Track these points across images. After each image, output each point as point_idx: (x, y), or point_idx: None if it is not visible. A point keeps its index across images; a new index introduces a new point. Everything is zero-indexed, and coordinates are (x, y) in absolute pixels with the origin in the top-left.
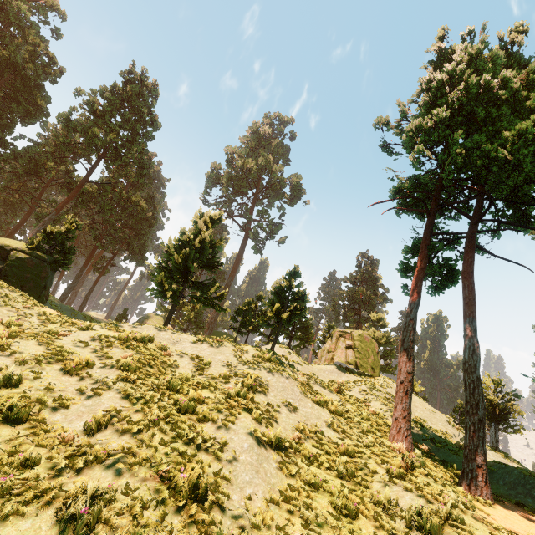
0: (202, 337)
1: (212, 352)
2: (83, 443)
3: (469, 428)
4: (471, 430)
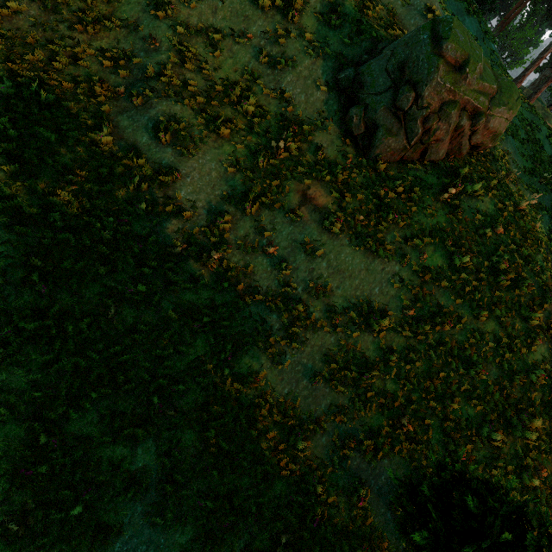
0: (468, 6)
1: (476, 28)
2: (512, 124)
3: (547, 83)
4: (547, 84)
